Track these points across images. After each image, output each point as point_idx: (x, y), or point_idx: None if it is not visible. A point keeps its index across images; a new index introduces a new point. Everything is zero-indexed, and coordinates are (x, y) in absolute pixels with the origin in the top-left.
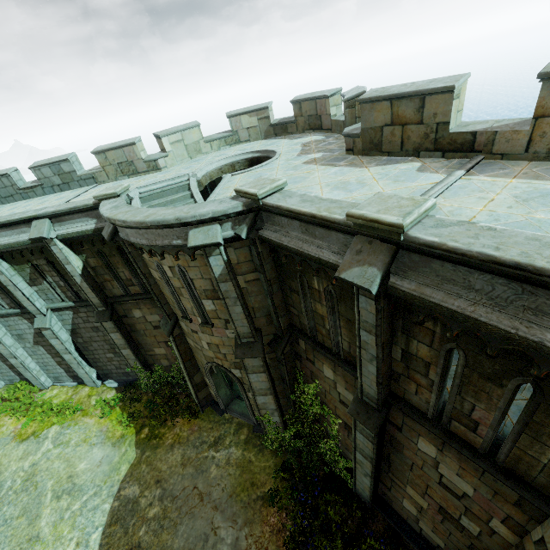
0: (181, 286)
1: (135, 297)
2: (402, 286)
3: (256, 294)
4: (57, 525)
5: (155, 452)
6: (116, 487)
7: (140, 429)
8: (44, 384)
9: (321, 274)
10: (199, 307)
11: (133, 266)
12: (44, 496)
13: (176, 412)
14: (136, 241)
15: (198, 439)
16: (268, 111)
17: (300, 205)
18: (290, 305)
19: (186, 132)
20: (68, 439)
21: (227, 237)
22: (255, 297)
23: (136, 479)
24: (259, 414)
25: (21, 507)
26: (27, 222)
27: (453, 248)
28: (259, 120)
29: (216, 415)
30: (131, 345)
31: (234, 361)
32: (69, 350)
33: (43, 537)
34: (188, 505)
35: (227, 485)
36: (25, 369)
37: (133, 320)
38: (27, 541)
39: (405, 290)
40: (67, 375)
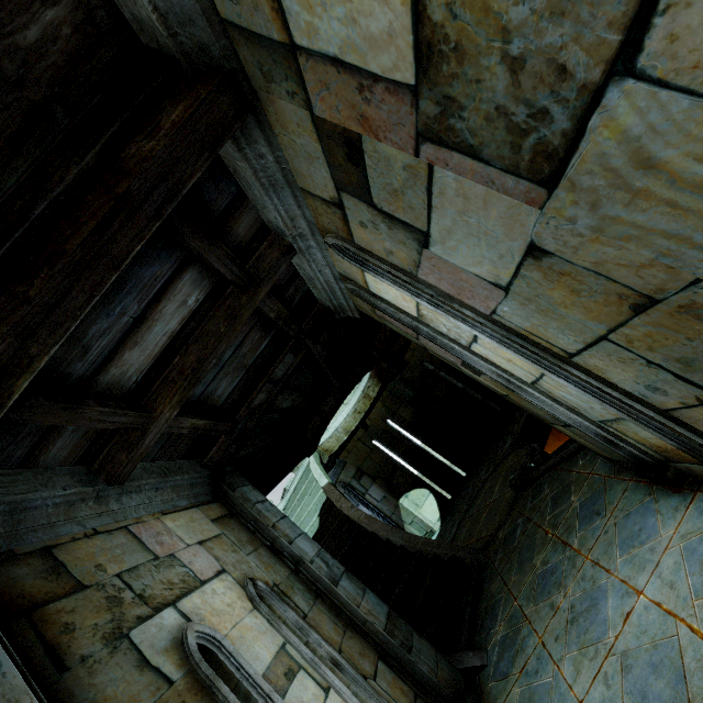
0: None
1: None
2: None
3: None
4: None
5: None
6: None
7: None
8: None
9: None
10: None
11: None
12: None
13: None
14: None
15: None
16: None
17: None
18: None
19: None
20: None
21: None
22: None
23: None
24: None
25: None
26: None
27: None
28: None
29: None
30: None
31: None
32: None
33: None
34: None
35: None
36: None
37: None
38: None
39: None
40: None
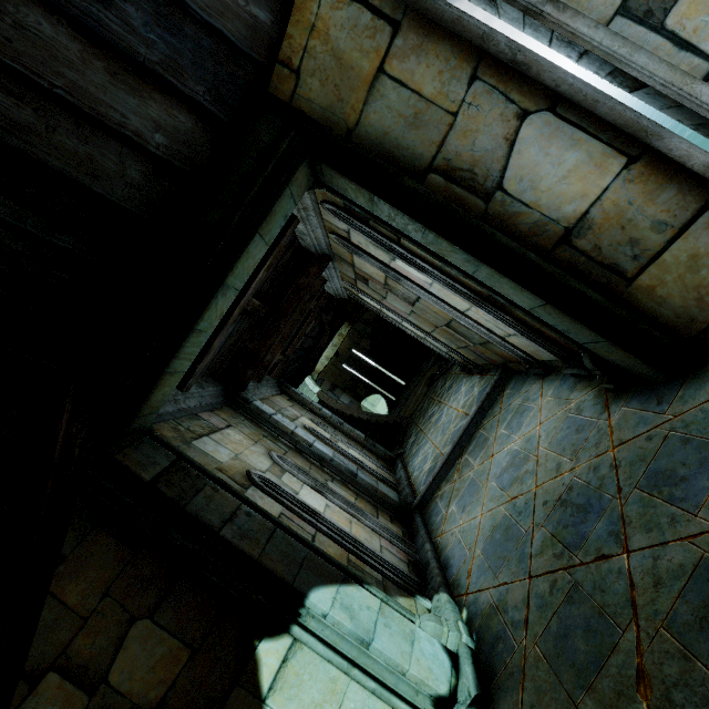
0: None
1: None
2: None
3: None
4: None
5: None
6: None
7: None
8: None
9: None
10: None
11: None
12: None
13: None
14: None
15: None
16: None
17: None
18: None
19: None
20: None
21: None
22: None
23: None
24: None
25: None
26: None
27: None
28: None
29: None
30: None
31: None
32: None
33: None
34: None
35: None
36: None
37: None
38: None
39: None
40: None
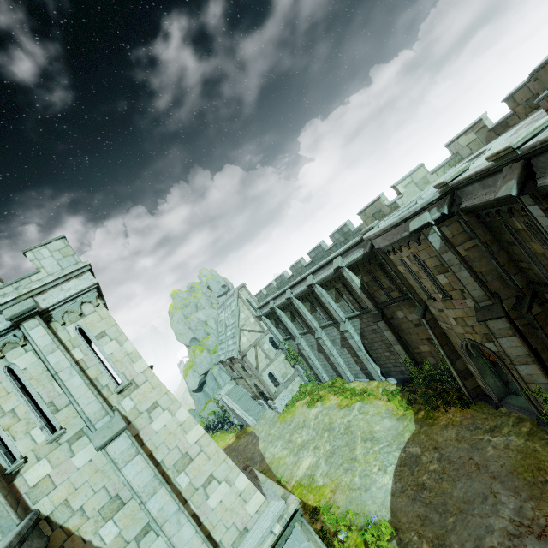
0: (418, 270)
1: (395, 300)
2: (544, 182)
3: (479, 259)
4: (365, 455)
5: (430, 428)
6: (402, 445)
7: (417, 411)
8: (349, 378)
9: (515, 214)
10: (436, 284)
11: (390, 276)
12: (356, 438)
13: (447, 402)
14: (383, 245)
15: (472, 424)
16: (482, 121)
17: (470, 172)
18: (518, 261)
19: (413, 175)
20: (367, 411)
21: (435, 218)
22: (479, 262)
23: (416, 443)
24: (529, 390)
25: (345, 442)
26: (331, 261)
27: (542, 140)
28: (475, 133)
29: (490, 408)
30: (400, 342)
31: (483, 333)
32: (360, 348)
33: (358, 459)
34: (464, 469)
35: (506, 464)
36: (338, 365)
37: (398, 320)
38: (350, 459)
39: (546, 184)
40: (362, 372)
